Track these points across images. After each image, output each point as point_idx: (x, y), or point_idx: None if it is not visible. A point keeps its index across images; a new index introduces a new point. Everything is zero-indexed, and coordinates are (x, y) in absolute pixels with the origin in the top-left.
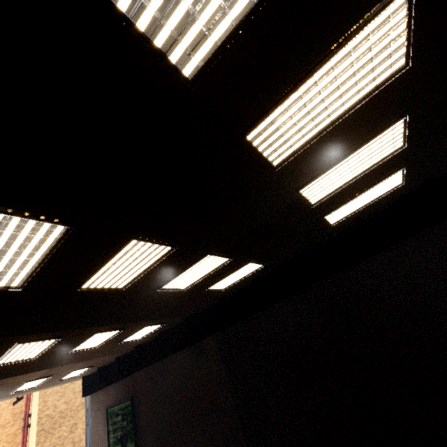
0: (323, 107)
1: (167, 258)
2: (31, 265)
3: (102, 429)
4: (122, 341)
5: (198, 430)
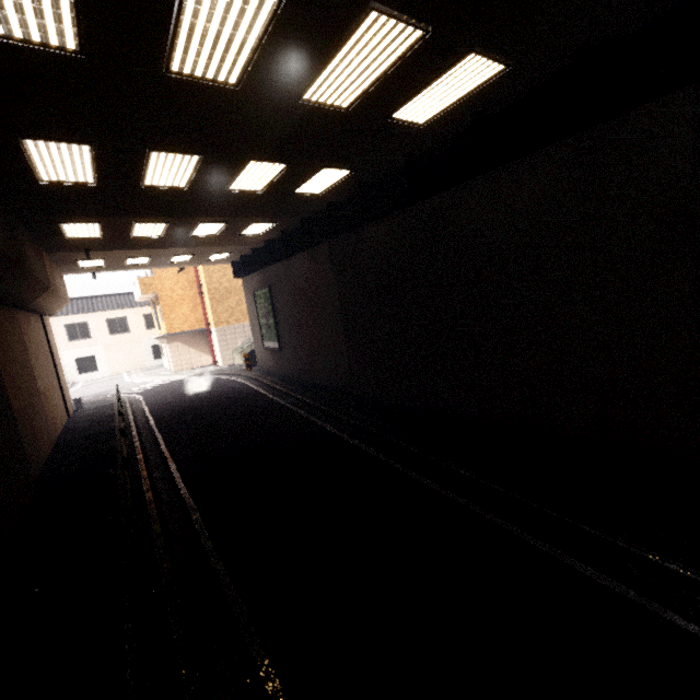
0: (229, 33)
1: (207, 164)
2: (89, 170)
3: (253, 306)
4: (240, 235)
5: (312, 320)
